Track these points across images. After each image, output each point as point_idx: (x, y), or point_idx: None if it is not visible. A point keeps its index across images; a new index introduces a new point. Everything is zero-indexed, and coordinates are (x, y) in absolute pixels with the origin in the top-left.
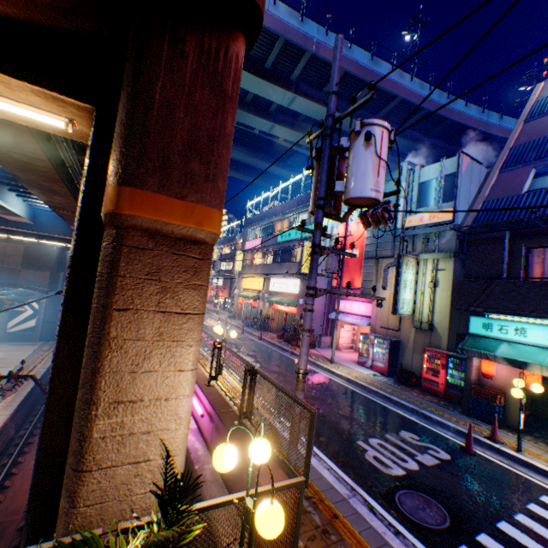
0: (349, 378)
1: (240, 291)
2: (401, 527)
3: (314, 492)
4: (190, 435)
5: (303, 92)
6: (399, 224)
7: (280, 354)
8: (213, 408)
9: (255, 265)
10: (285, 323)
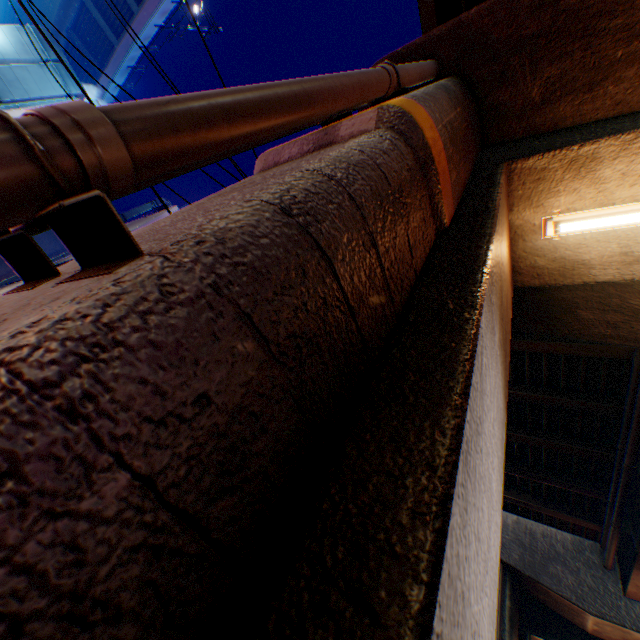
0: None
1: None
2: None
3: None
4: None
5: None
6: None
7: None
8: None
9: None
10: None
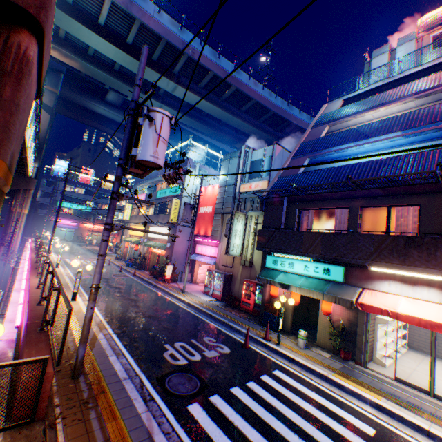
0: (190, 303)
1: (127, 237)
2: (157, 396)
3: (97, 378)
4: (4, 344)
5: (183, 84)
6: (237, 189)
7: (144, 286)
8: (27, 320)
9: (140, 216)
10: (158, 263)
